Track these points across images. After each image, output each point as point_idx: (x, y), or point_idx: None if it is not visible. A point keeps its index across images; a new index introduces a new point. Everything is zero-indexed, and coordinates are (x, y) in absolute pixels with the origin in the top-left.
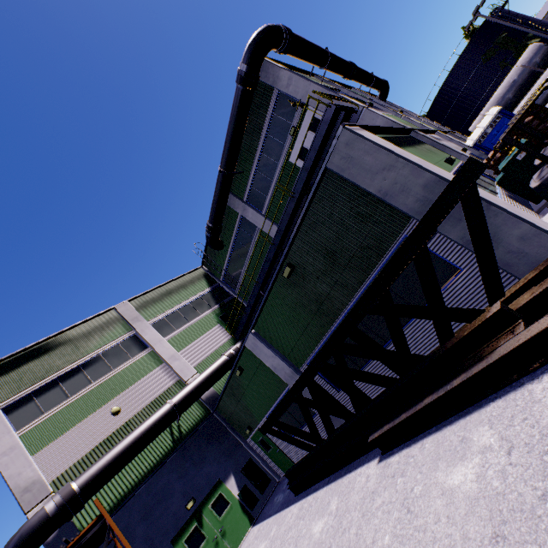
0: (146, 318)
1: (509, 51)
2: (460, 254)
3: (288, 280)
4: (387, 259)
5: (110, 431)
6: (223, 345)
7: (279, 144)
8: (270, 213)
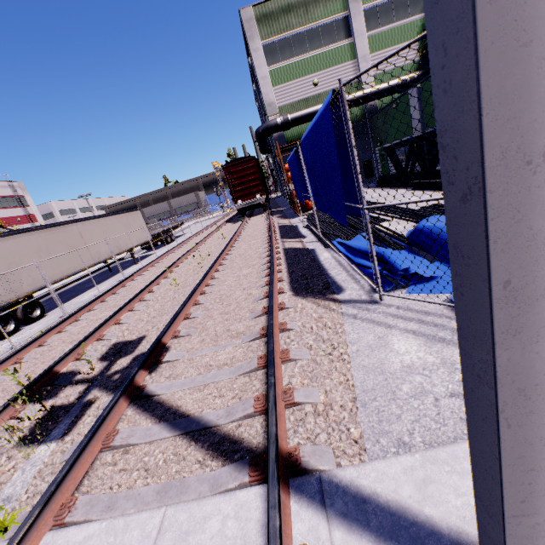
0: (362, 1)
1: None
2: None
3: None
4: None
5: (309, 95)
6: (406, 65)
7: None
8: None
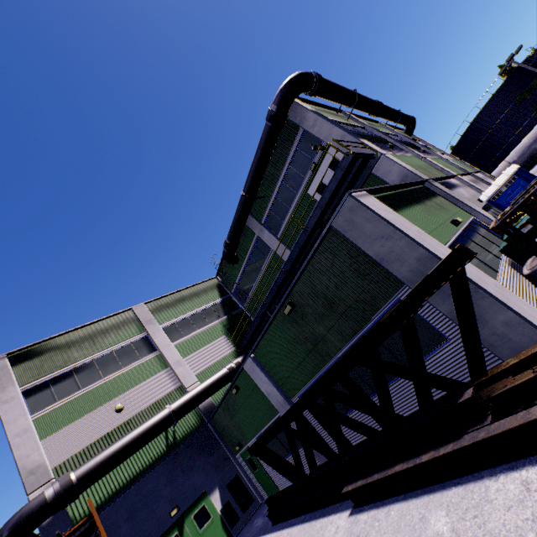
0: (159, 322)
1: None
2: (448, 325)
3: (288, 316)
4: (380, 315)
5: (111, 426)
6: (225, 356)
7: (300, 176)
8: (284, 237)
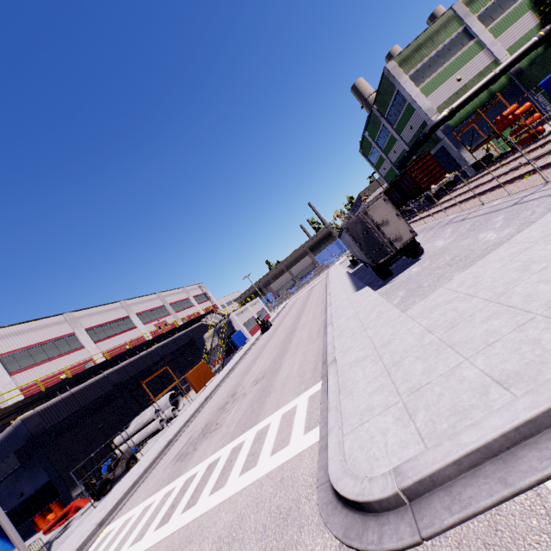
0: (472, 14)
1: None
2: None
3: None
4: None
5: (456, 89)
6: (530, 31)
7: None
8: None
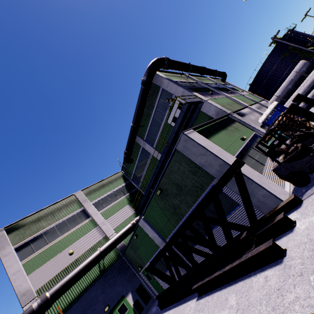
0: (90, 200)
1: (296, 53)
2: (238, 197)
3: (159, 195)
4: (205, 193)
5: (67, 263)
6: (130, 216)
7: (162, 113)
8: (157, 147)
